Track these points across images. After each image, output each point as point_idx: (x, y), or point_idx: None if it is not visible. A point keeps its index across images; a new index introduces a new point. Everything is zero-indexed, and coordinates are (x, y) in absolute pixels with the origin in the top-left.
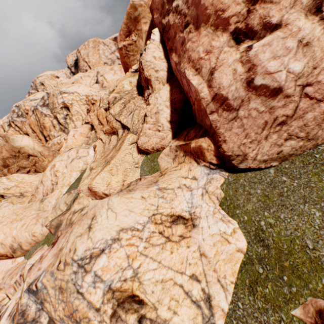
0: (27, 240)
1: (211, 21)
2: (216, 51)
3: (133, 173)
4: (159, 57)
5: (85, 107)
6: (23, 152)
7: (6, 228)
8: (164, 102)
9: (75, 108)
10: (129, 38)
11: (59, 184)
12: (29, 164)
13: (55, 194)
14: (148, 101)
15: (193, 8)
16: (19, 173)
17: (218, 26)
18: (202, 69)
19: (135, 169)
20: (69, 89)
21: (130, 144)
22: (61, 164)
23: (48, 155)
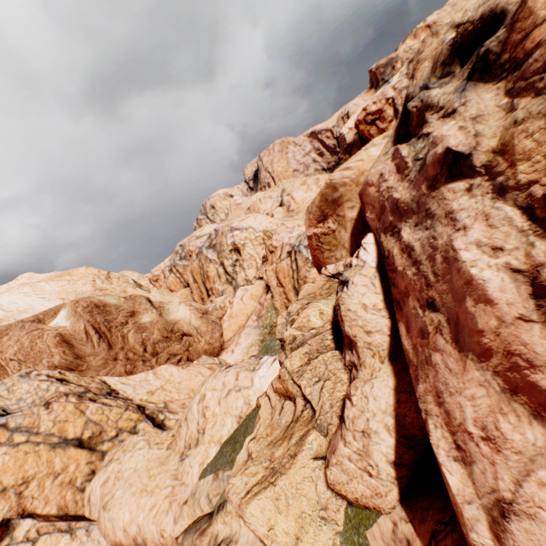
0: (154, 538)
1: (496, 363)
2: (514, 459)
3: (315, 531)
4: (374, 306)
5: (262, 247)
6: (176, 330)
7: (133, 501)
8: (381, 411)
9: (247, 250)
10: (324, 224)
11: (207, 433)
12: (181, 348)
13: (199, 453)
14: (349, 393)
15: (445, 288)
16: (168, 363)
17: (516, 389)
18: (473, 464)
19: (320, 523)
20: (242, 224)
21: (314, 456)
22: (213, 396)
23: (206, 332)
